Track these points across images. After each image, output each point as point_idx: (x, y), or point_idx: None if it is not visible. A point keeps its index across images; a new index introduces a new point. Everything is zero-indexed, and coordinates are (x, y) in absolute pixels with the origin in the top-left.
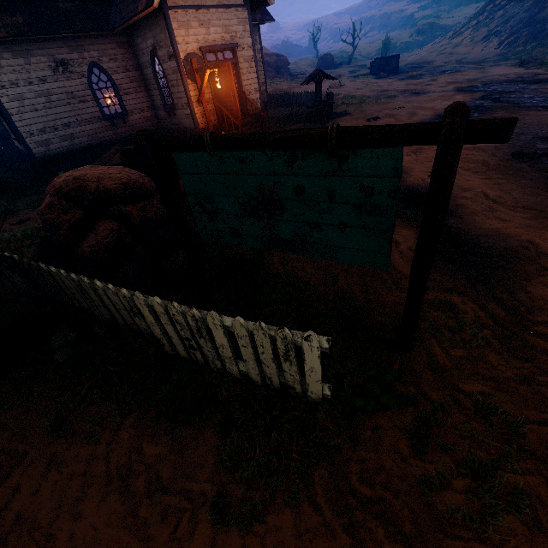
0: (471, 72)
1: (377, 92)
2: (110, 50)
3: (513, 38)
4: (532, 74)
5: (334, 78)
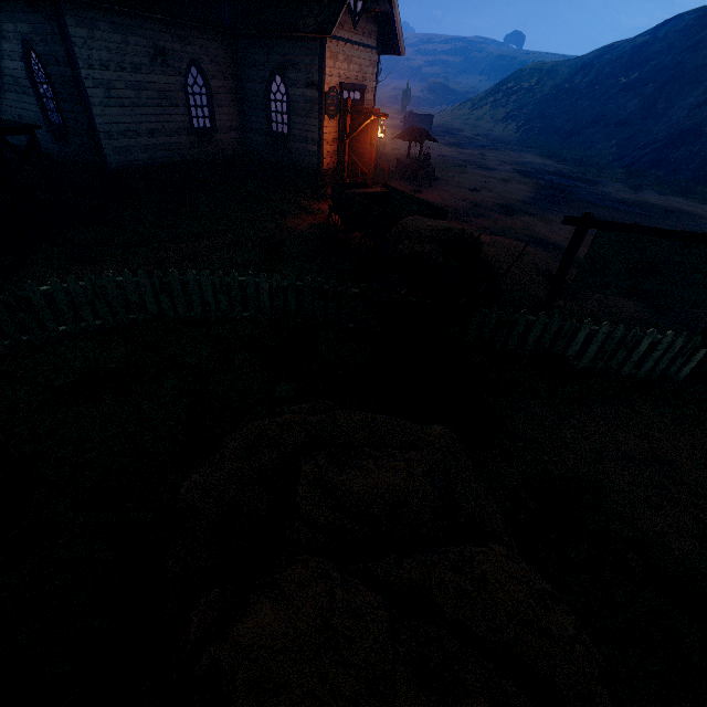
0: (509, 153)
1: (437, 156)
2: (212, 50)
3: (529, 127)
4: (567, 171)
5: (435, 140)
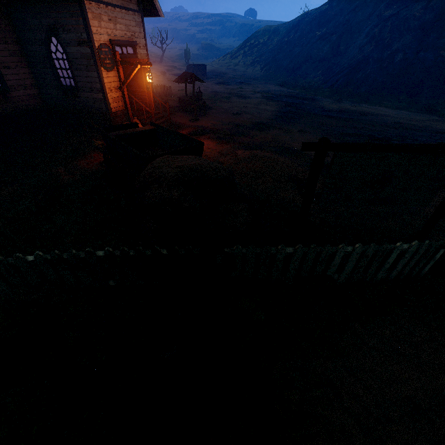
0: (258, 85)
1: (211, 92)
2: None
3: (268, 67)
4: (295, 93)
5: (202, 81)
